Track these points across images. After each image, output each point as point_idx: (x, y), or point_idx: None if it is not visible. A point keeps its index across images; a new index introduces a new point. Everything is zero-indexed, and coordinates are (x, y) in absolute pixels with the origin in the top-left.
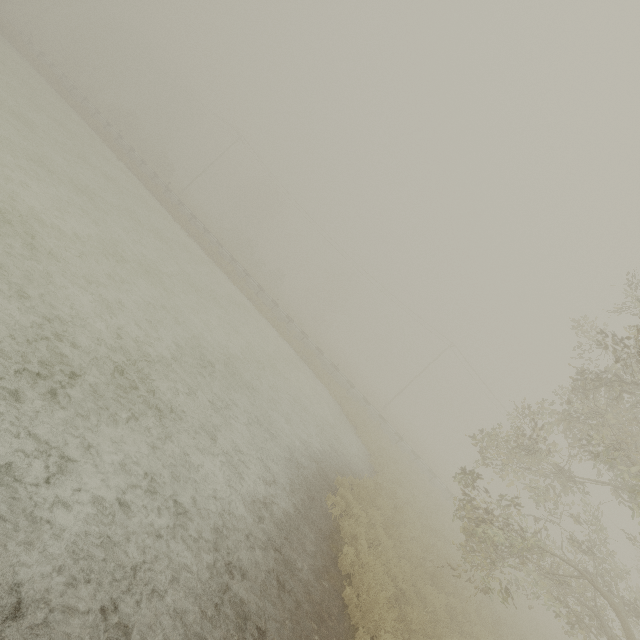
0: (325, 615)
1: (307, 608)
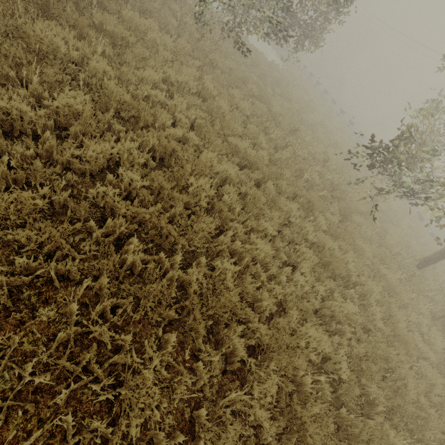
0: None
1: None
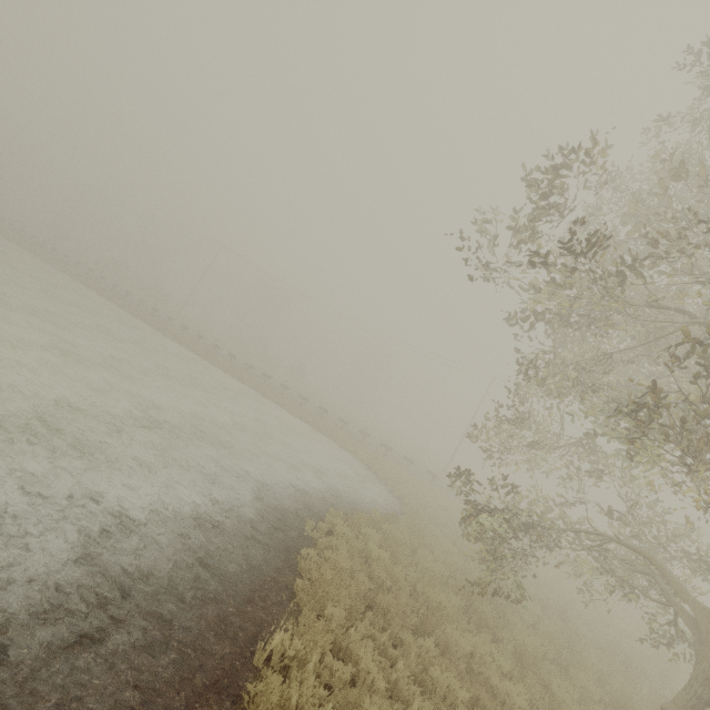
0: (257, 599)
1: (230, 591)
